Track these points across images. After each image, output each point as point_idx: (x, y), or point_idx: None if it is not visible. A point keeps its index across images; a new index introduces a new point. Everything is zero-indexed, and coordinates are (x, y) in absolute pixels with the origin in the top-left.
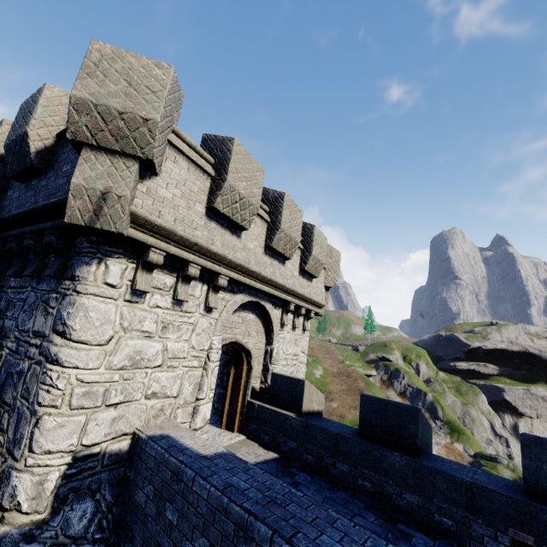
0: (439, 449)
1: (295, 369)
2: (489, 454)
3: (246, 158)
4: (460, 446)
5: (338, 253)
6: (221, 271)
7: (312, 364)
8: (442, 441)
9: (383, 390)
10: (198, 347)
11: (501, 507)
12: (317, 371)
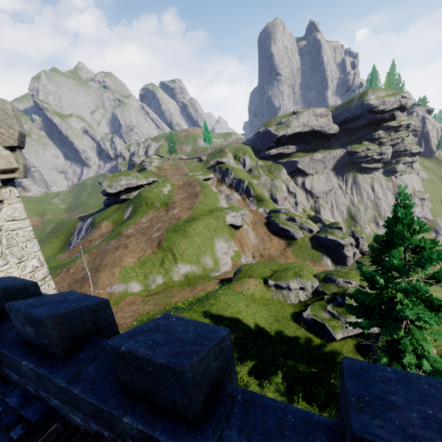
0: (249, 215)
1: (3, 240)
2: (276, 209)
3: None
4: (261, 209)
5: (2, 102)
6: None
7: (161, 184)
8: (246, 212)
9: (218, 187)
10: None
11: (3, 358)
12: (165, 188)
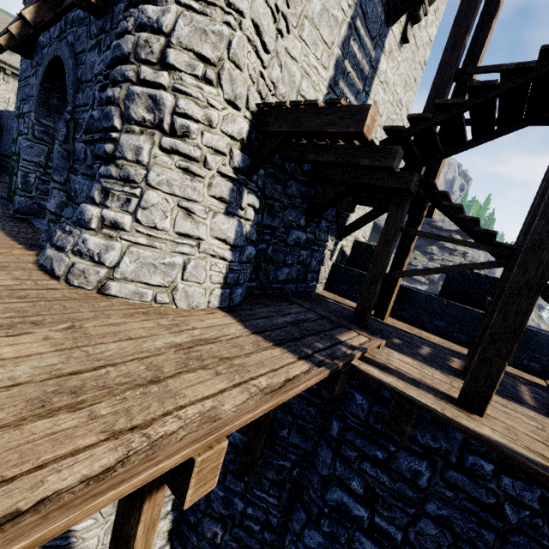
0: None
1: None
2: None
3: (5, 21)
4: None
5: None
6: (6, 68)
7: None
8: None
9: None
10: (3, 95)
11: None
12: None
